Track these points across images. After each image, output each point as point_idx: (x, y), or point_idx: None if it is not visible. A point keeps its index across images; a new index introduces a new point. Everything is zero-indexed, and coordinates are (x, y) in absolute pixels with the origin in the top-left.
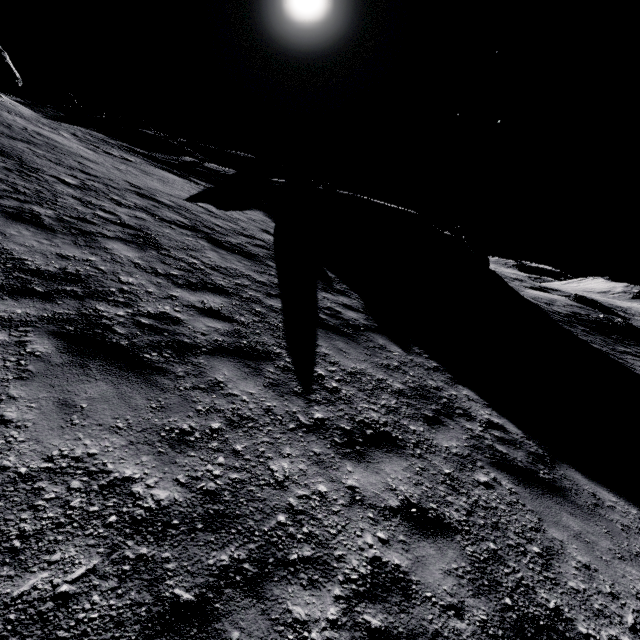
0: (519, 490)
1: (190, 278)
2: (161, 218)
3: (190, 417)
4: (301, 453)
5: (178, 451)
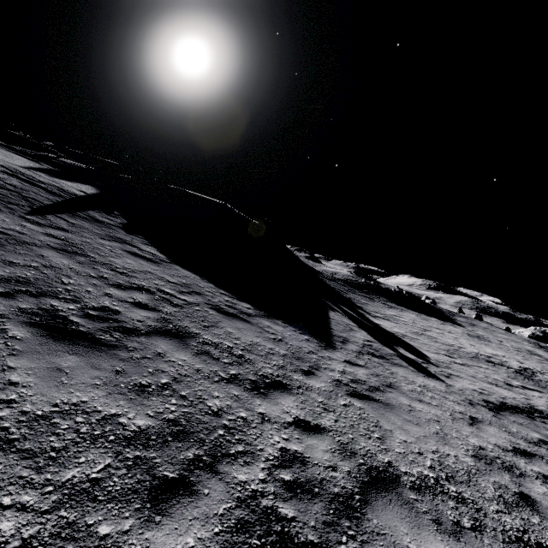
0: (127, 254)
1: None
2: None
3: None
4: (5, 216)
5: None
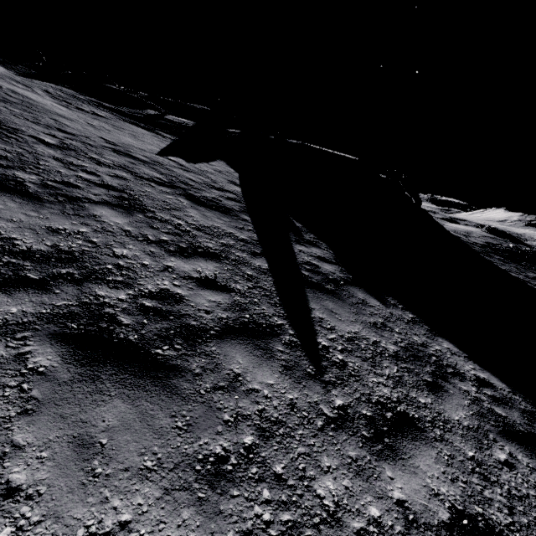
0: (535, 464)
1: (180, 243)
2: (140, 176)
3: (220, 433)
4: (339, 462)
5: (219, 492)
